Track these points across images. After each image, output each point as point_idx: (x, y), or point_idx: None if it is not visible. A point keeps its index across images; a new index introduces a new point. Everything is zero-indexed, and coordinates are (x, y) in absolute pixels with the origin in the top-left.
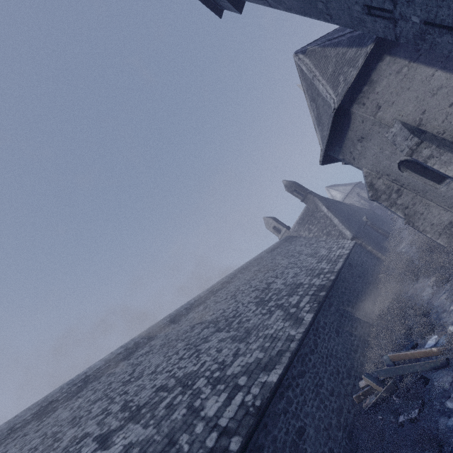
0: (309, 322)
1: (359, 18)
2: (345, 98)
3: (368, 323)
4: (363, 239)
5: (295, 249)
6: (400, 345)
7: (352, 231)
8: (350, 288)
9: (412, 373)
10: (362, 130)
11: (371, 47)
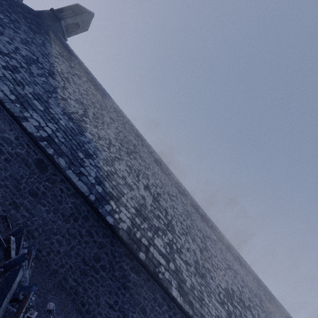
0: None
1: None
2: None
3: None
4: None
5: None
6: None
7: None
8: None
9: None
10: None
11: None
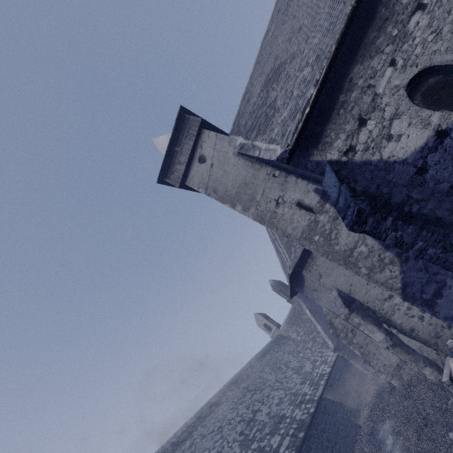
0: None
1: None
2: (297, 264)
3: None
4: (345, 350)
5: (283, 358)
6: None
7: (334, 340)
8: (330, 421)
9: None
10: (313, 285)
11: None
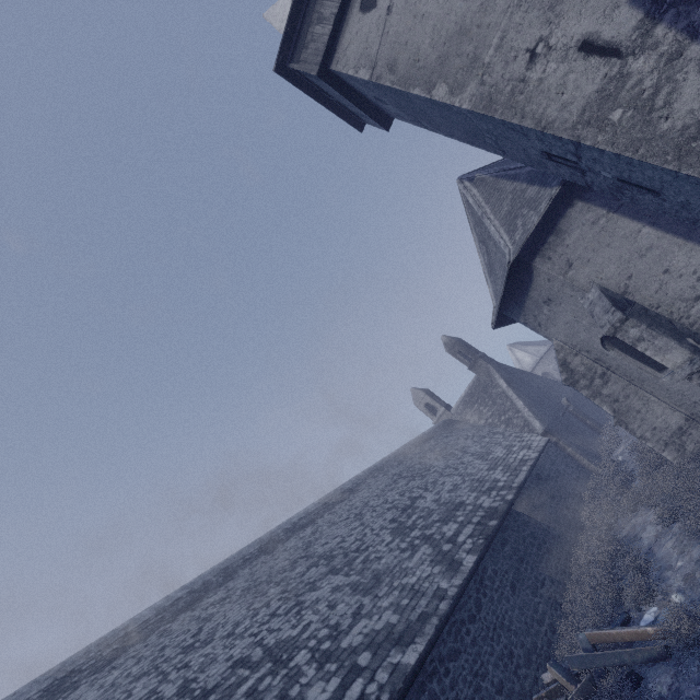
0: (470, 569)
1: (538, 159)
2: (525, 248)
3: (562, 575)
4: (560, 435)
5: (457, 443)
6: (605, 616)
7: (544, 421)
8: (537, 515)
9: (618, 665)
10: (548, 290)
11: (556, 190)
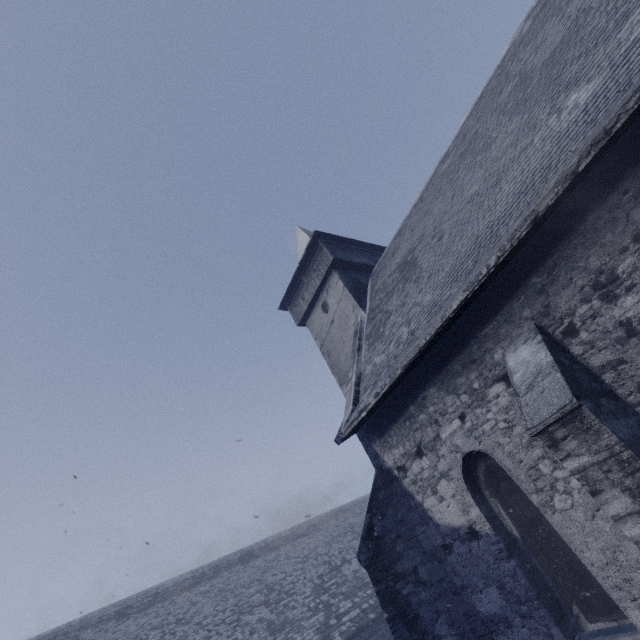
0: None
1: None
2: None
3: None
4: None
5: None
6: None
7: None
8: None
9: None
10: None
11: None
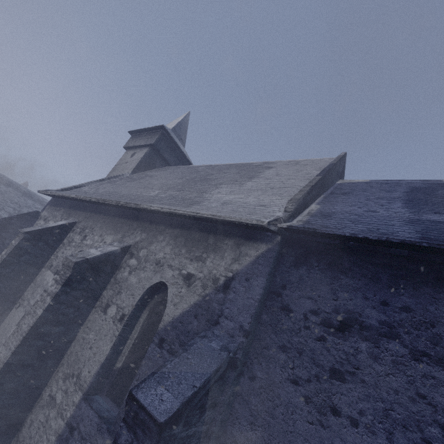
0: None
1: None
2: None
3: None
4: None
5: None
6: None
7: None
8: None
9: None
10: None
11: None
